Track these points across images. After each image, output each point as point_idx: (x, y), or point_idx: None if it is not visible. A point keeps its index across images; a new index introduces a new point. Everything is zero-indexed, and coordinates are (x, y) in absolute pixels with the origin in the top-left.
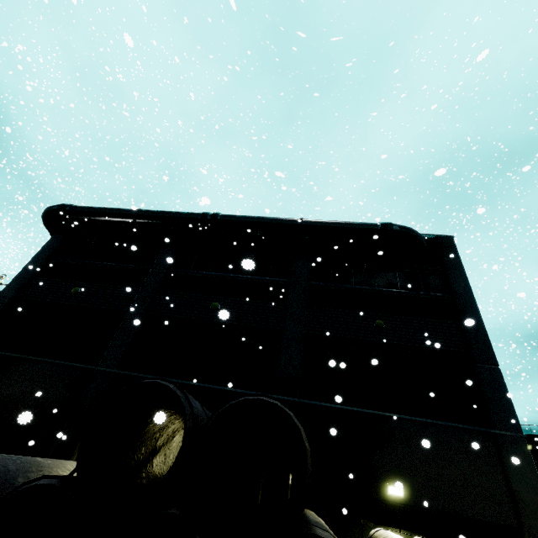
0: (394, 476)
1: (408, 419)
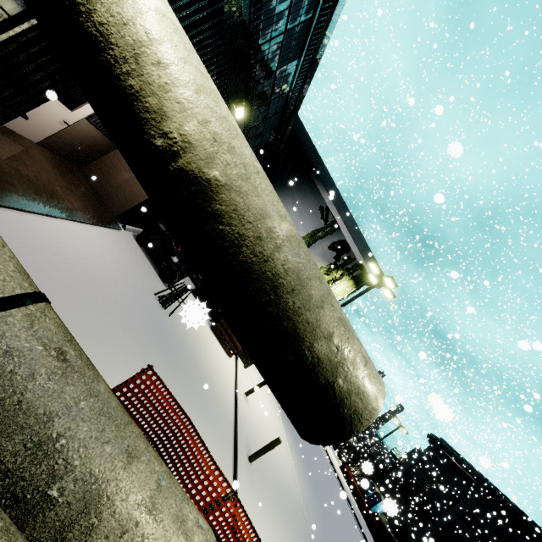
0: None
1: None
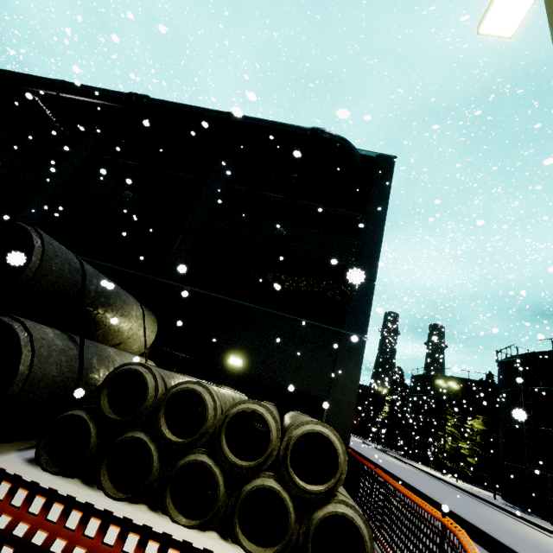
0: (242, 352)
1: (272, 313)
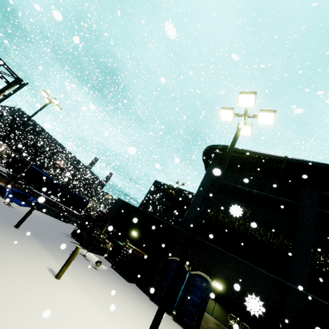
0: None
1: None
